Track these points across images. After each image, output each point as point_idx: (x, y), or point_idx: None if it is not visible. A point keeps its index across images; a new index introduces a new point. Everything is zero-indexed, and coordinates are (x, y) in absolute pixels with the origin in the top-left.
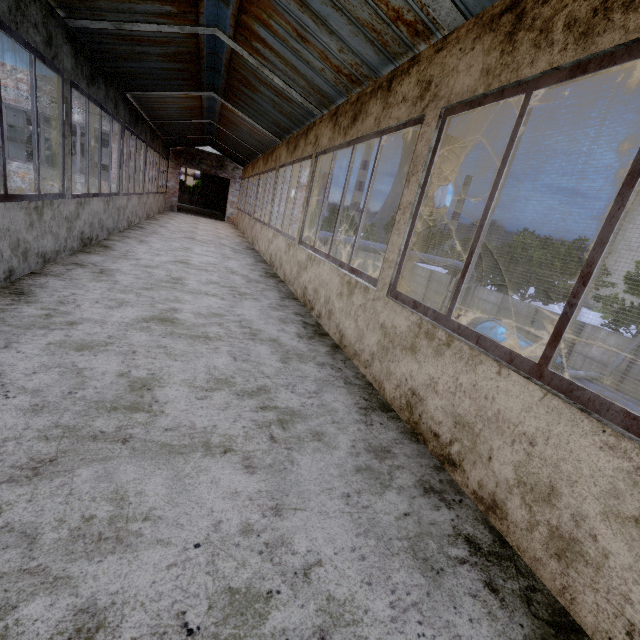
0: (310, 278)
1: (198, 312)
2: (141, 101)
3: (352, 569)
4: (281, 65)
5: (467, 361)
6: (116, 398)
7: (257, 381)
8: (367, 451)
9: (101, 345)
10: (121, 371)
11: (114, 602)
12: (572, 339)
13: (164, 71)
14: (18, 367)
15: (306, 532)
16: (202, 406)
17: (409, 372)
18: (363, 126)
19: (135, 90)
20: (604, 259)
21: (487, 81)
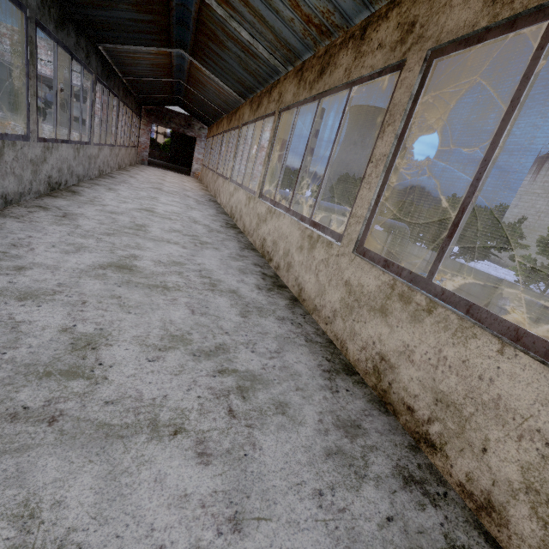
0: (269, 230)
1: (158, 260)
2: (113, 55)
3: None
4: (249, 16)
5: (455, 332)
6: (52, 360)
7: (215, 338)
8: (336, 427)
9: (48, 294)
10: (65, 325)
11: None
12: (490, 293)
13: (134, 22)
14: None
15: None
16: (153, 370)
17: (378, 335)
18: (331, 78)
19: (107, 42)
20: None
21: (493, 11)
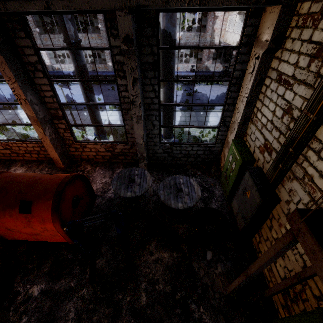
0: None
1: None
2: None
3: None
4: None
5: None
6: None
7: None
8: None
9: None
10: None
11: None
12: None
13: None
14: None
15: None
16: None
17: None
18: None
19: None
20: None
21: None
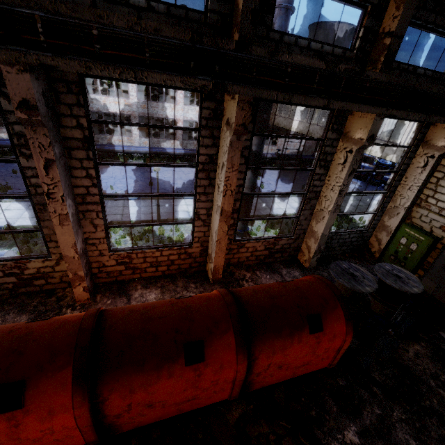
0: None
1: None
2: None
3: None
4: None
5: None
6: None
7: None
8: None
9: None
10: None
11: None
12: None
13: None
14: None
15: None
16: None
17: None
18: None
19: None
20: None
21: None
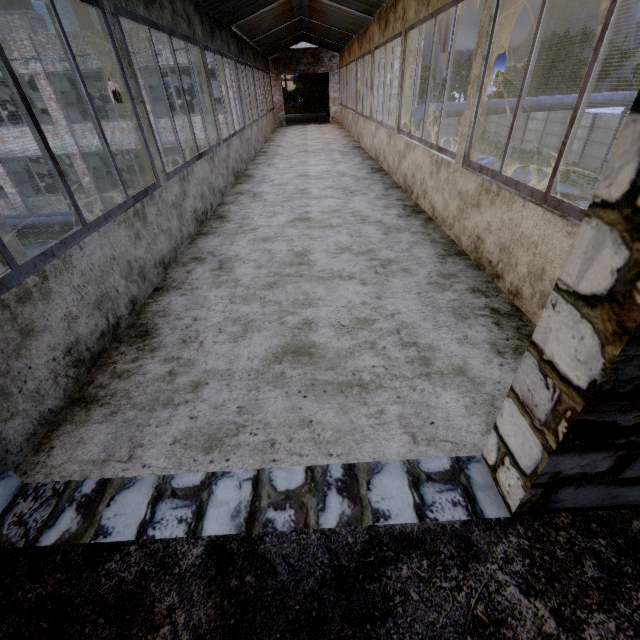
0: (408, 165)
1: (322, 211)
2: (242, 28)
3: (416, 315)
4: None
5: (507, 203)
6: (291, 261)
7: (367, 247)
8: (438, 276)
9: (273, 238)
10: (288, 249)
11: (314, 318)
12: None
13: None
14: (242, 252)
15: (393, 305)
16: (335, 261)
17: (476, 223)
18: None
19: (237, 21)
20: (585, 104)
21: None
